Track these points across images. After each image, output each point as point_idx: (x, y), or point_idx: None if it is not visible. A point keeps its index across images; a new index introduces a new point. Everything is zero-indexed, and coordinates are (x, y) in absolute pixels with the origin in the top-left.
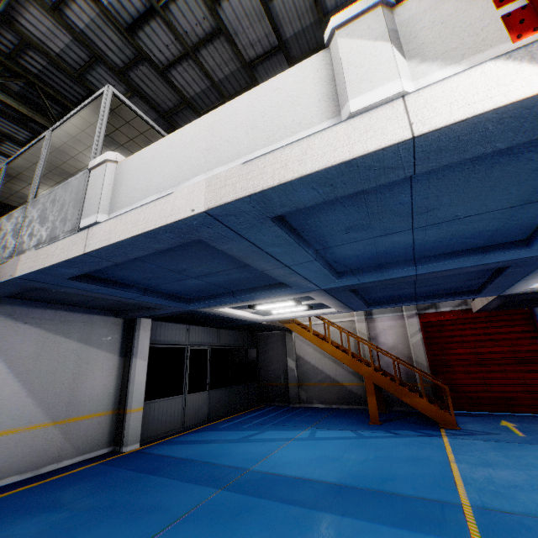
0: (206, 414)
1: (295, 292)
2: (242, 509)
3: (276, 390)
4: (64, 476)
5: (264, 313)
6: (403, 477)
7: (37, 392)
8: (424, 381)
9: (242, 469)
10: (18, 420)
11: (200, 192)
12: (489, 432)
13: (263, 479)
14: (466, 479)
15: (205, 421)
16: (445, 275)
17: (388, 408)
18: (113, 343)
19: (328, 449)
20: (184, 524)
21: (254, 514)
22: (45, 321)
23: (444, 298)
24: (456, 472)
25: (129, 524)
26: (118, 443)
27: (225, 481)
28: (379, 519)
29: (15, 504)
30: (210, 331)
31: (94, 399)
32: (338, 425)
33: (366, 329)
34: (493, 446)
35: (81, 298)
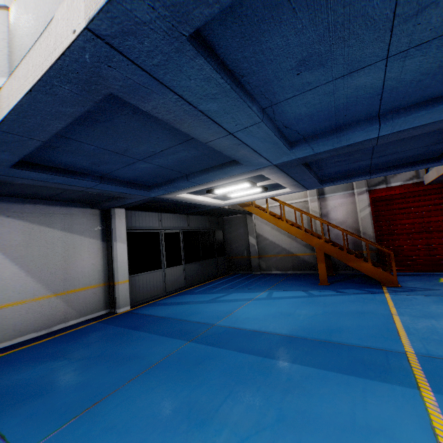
0: (183, 282)
1: (247, 171)
2: (205, 358)
3: (241, 262)
4: (69, 332)
5: (224, 197)
6: (349, 328)
7: (34, 273)
8: (370, 249)
9: (209, 324)
10: (23, 294)
11: (79, 1)
12: (428, 288)
13: (225, 332)
14: (409, 330)
15: (183, 287)
16: (411, 135)
17: (336, 271)
18: (94, 230)
19: (282, 306)
20: (155, 371)
21: (215, 362)
22: (27, 214)
23: (400, 168)
24: (398, 324)
25: (111, 371)
26: (113, 307)
27: (194, 334)
28: (326, 366)
29: (29, 355)
30: (180, 217)
31: (86, 276)
32: (292, 287)
33: (318, 208)
34: (433, 300)
35: (51, 192)
